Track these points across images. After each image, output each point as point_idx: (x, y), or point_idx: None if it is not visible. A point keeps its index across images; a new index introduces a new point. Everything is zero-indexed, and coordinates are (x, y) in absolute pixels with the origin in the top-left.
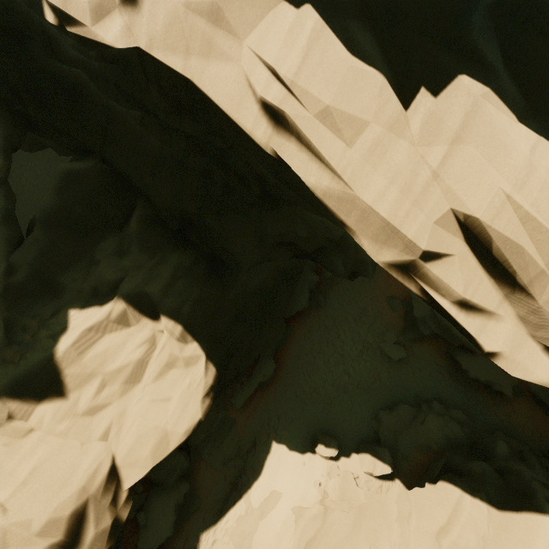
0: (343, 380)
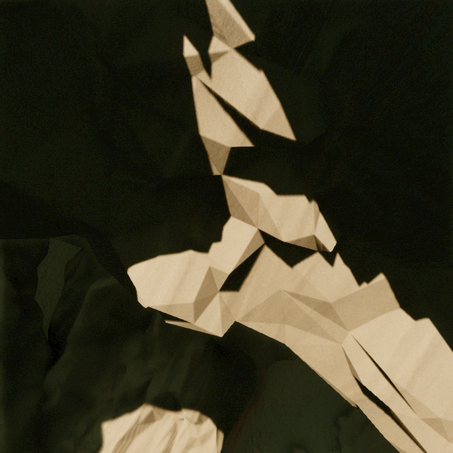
0: (308, 389)
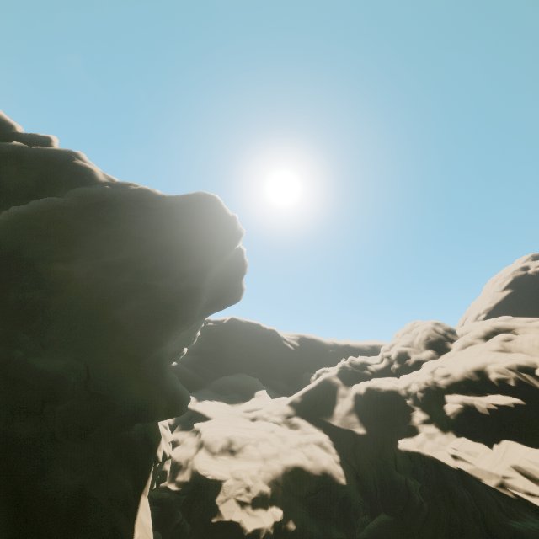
0: None
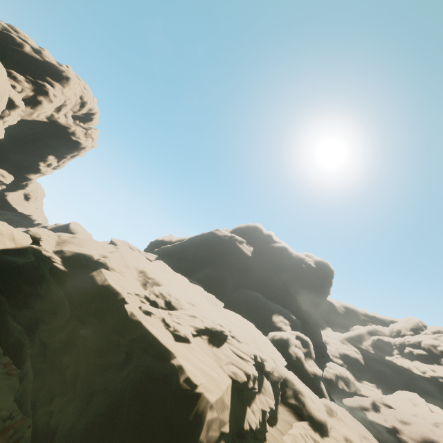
0: None
